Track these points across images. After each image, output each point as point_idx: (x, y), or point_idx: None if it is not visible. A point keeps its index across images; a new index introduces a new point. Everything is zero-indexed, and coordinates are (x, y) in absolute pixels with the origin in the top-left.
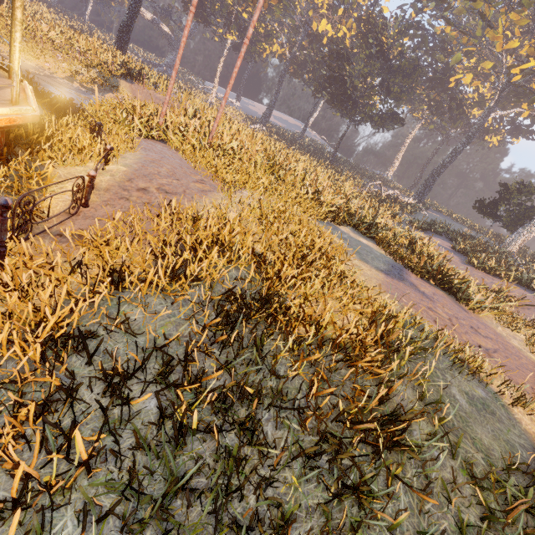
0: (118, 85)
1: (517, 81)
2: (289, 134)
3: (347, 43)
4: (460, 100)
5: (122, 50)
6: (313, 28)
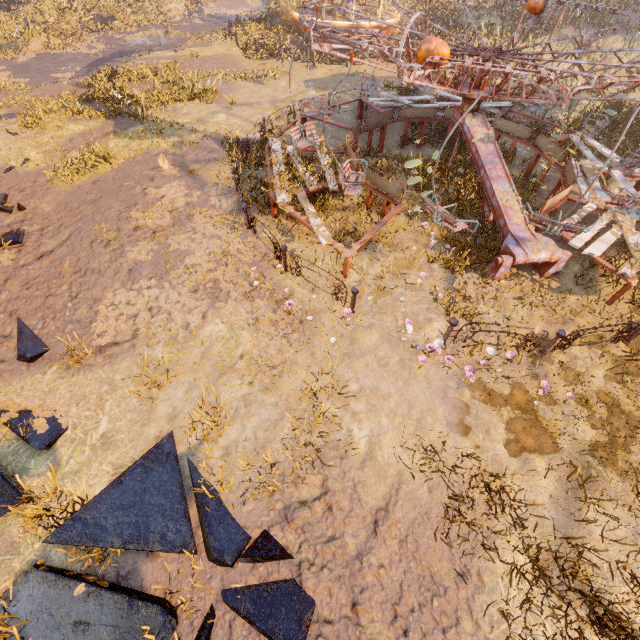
0: None
1: None
2: None
3: None
4: None
5: None
6: None
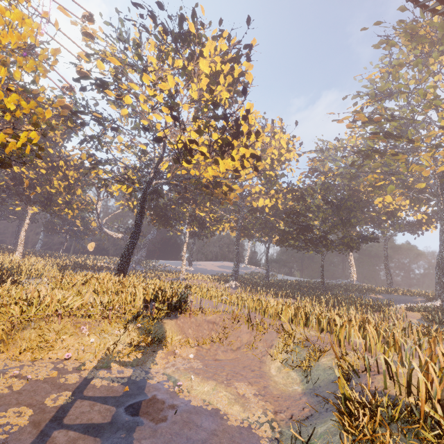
0: (164, 331)
1: (419, 189)
2: (251, 277)
3: (279, 206)
4: (391, 212)
5: (124, 273)
6: (253, 205)
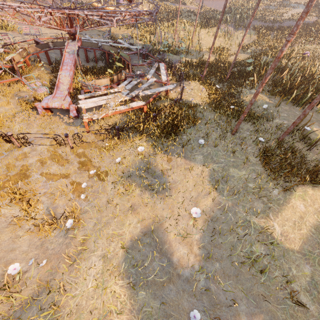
0: None
1: None
2: None
3: None
4: None
5: None
6: None
